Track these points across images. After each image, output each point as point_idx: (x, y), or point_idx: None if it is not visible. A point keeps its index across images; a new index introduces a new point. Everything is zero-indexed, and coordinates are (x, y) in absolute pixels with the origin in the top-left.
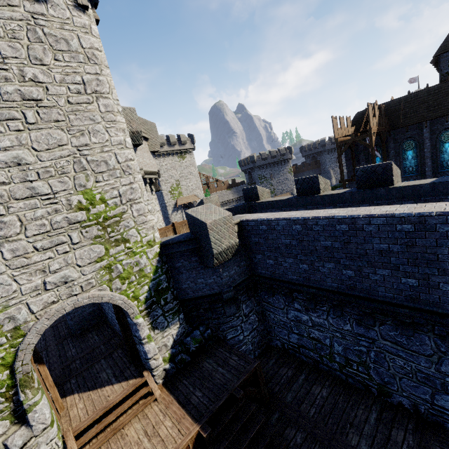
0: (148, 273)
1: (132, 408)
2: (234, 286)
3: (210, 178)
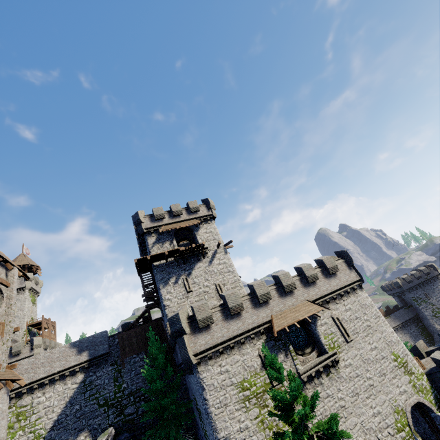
0: (428, 389)
1: None
2: None
3: None
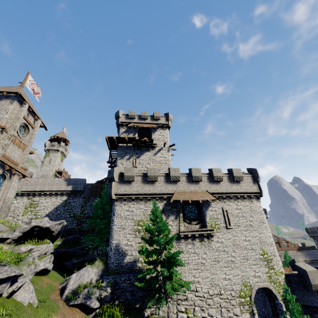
0: (282, 284)
1: None
2: None
3: (280, 239)
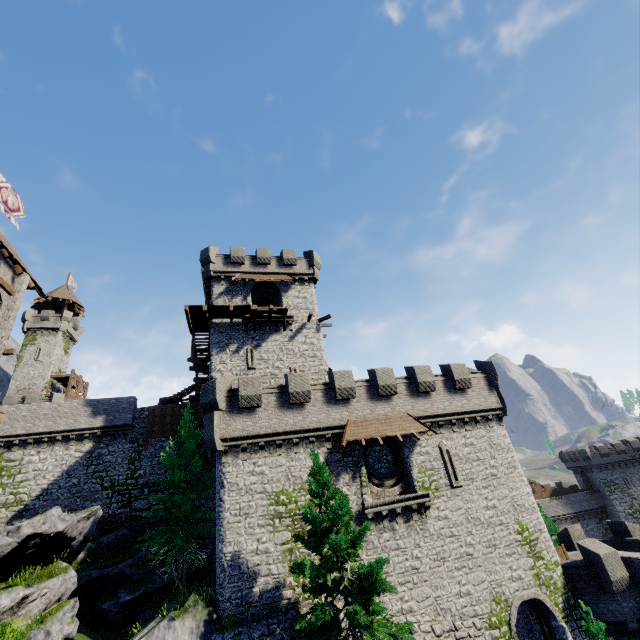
0: (559, 586)
1: None
2: (636, 619)
3: None
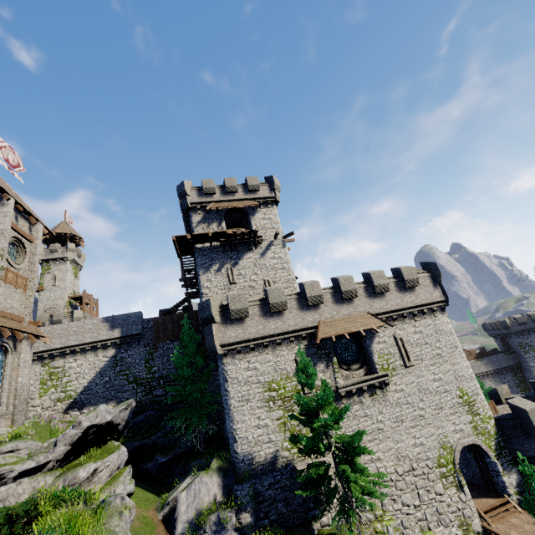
0: (492, 434)
1: (505, 513)
2: None
3: None
